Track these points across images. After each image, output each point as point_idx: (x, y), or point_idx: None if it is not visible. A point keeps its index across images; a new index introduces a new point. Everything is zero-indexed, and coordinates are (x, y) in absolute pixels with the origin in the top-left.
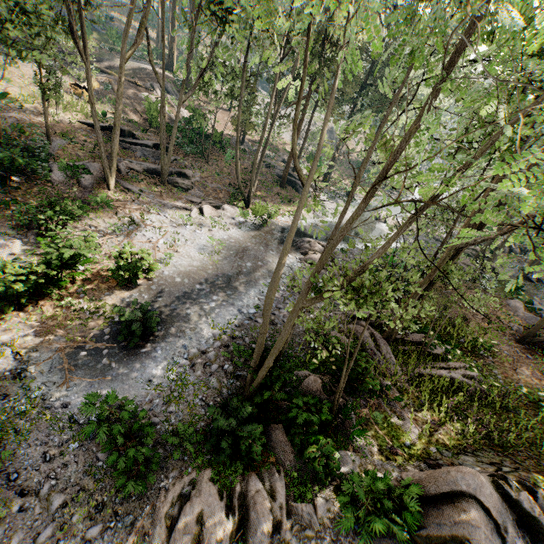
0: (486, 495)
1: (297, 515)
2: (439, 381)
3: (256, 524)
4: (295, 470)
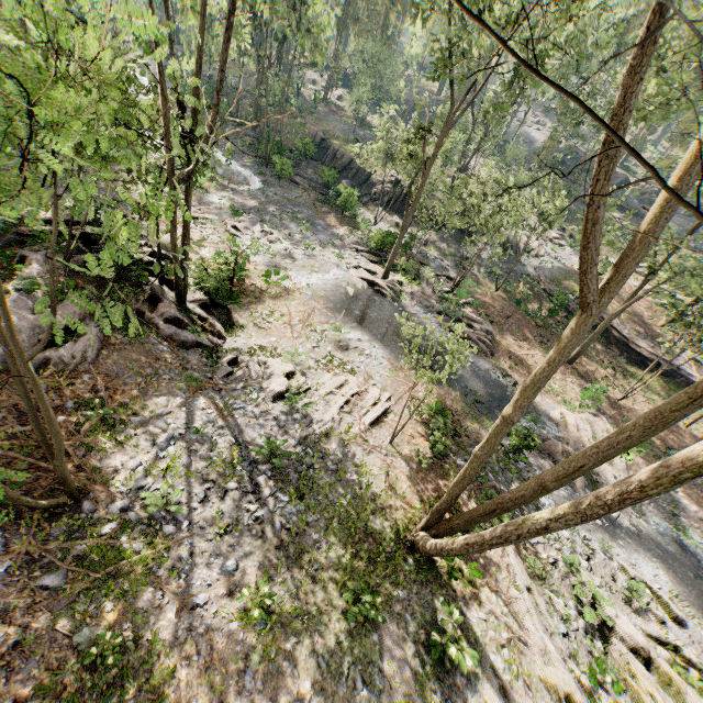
0: (318, 131)
1: (303, 169)
2: (276, 134)
3: (302, 175)
4: (292, 167)
